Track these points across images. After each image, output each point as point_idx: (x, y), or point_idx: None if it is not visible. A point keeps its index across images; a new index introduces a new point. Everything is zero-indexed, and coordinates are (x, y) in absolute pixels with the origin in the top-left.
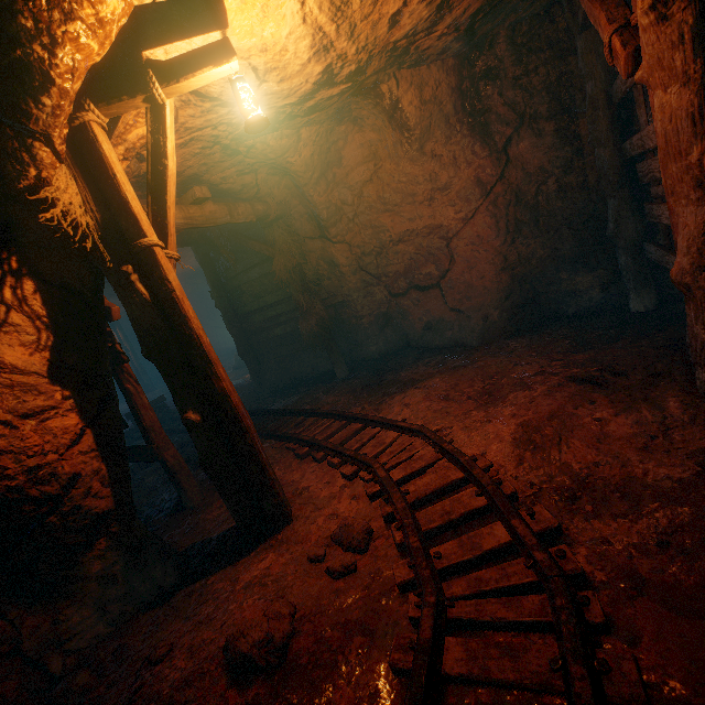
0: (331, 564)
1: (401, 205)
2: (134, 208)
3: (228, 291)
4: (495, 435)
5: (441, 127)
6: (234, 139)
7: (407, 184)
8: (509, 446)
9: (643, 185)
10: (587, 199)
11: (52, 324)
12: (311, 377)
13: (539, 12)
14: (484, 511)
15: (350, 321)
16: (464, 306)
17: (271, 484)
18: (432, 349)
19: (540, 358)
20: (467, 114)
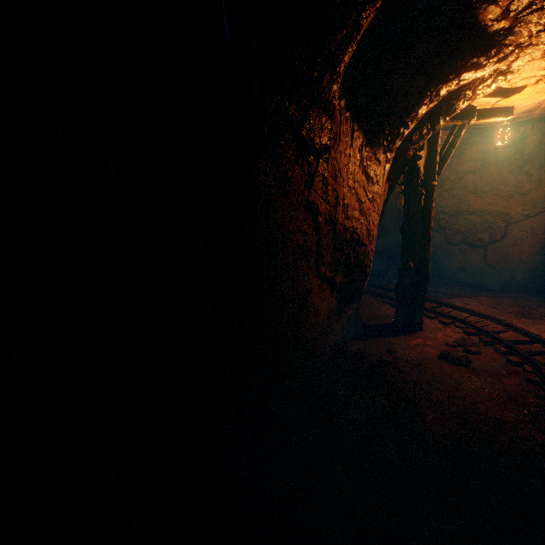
0: (468, 348)
1: (487, 193)
2: (437, 167)
3: None
4: (544, 330)
5: (540, 159)
6: None
7: (499, 183)
8: None
9: None
10: None
11: (383, 204)
12: None
13: None
14: None
15: None
16: (498, 265)
17: (423, 309)
18: (459, 283)
19: None
20: None
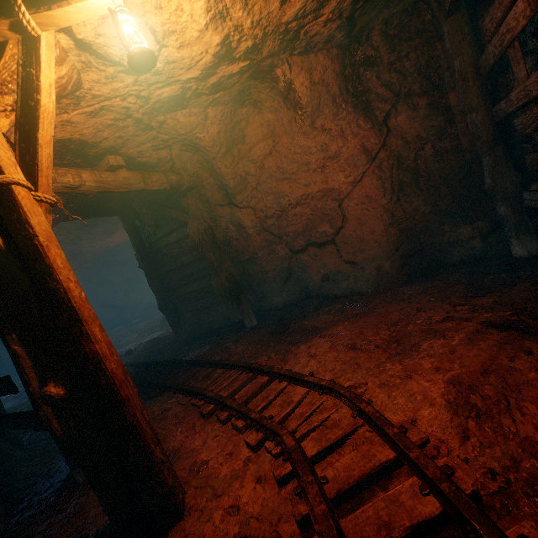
0: None
1: (297, 173)
2: None
3: (151, 253)
4: (422, 396)
5: (329, 105)
6: (145, 113)
7: (301, 155)
8: (444, 412)
9: (513, 144)
10: (462, 160)
11: None
12: (223, 326)
13: (407, 8)
14: (438, 522)
15: (257, 275)
16: (357, 259)
17: (156, 469)
18: (330, 298)
19: (441, 303)
20: (350, 94)
